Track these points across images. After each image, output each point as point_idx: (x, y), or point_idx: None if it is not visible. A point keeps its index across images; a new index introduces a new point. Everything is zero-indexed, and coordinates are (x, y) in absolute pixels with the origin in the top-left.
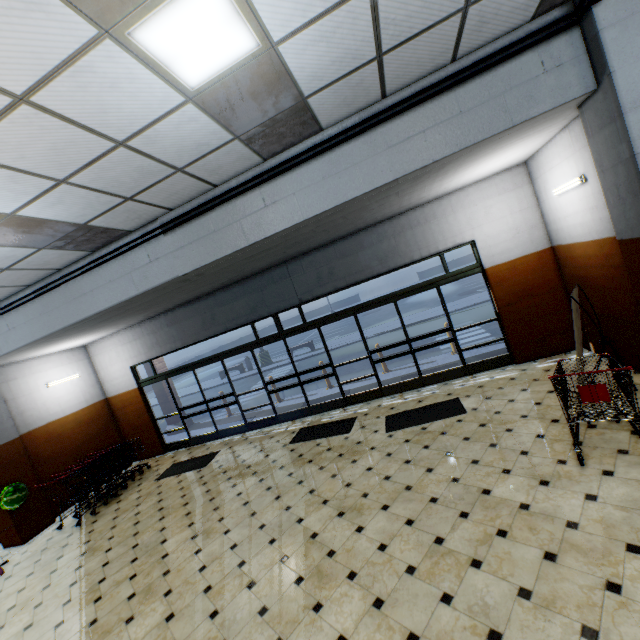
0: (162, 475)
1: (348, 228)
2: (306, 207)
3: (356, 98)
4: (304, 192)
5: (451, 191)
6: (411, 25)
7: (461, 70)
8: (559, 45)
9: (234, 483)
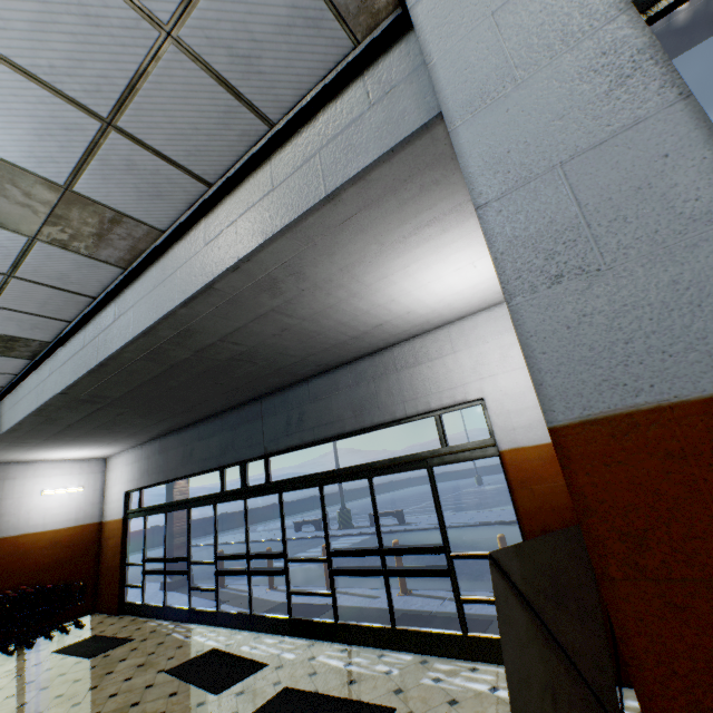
0: (64, 647)
1: (293, 360)
2: (136, 322)
3: (158, 186)
4: (140, 304)
5: (445, 319)
6: (100, 73)
7: (275, 133)
8: (392, 62)
9: (45, 709)
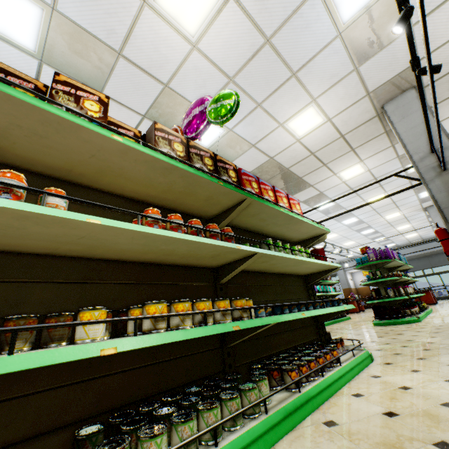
0: None
1: None
2: None
3: None
4: None
5: None
6: None
7: None
8: None
9: None
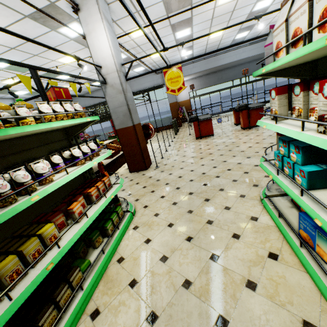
0: None
1: None
2: None
3: None
4: None
5: None
6: None
7: None
8: None
9: None
